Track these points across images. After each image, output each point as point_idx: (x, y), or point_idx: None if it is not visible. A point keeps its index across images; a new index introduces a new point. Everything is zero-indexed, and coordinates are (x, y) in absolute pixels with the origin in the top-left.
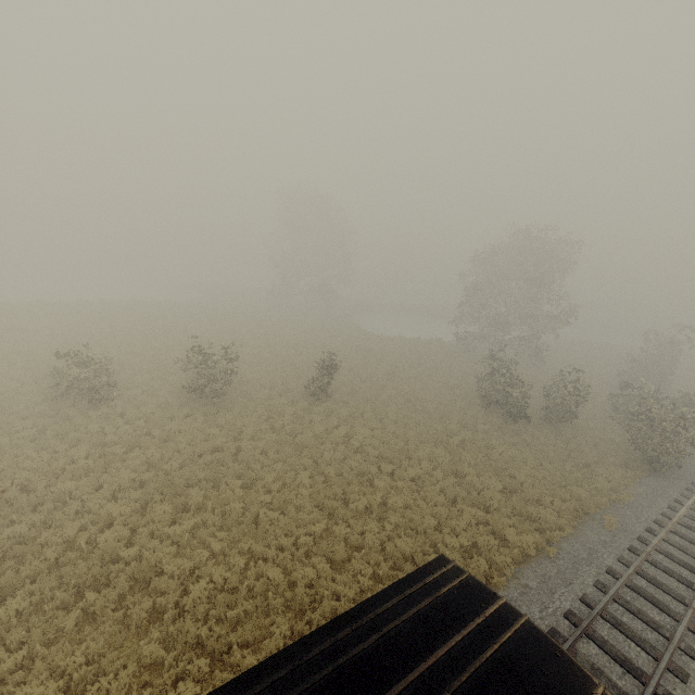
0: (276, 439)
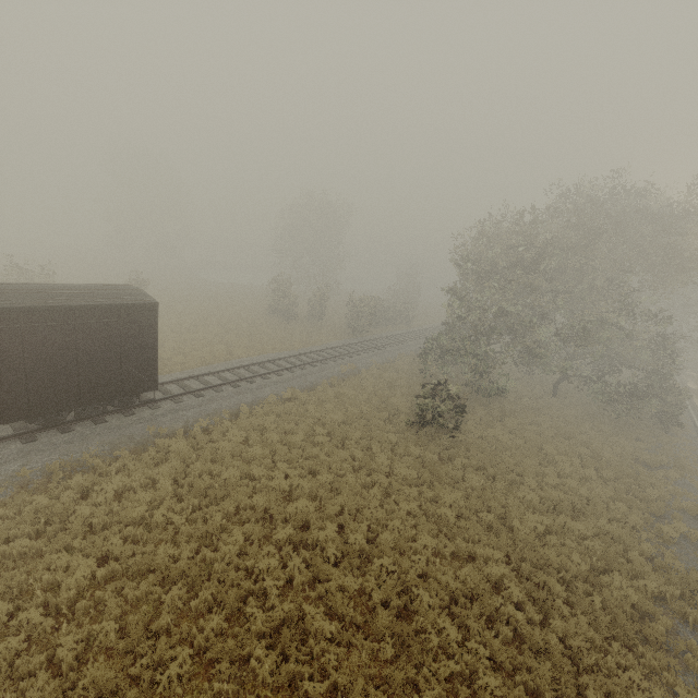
0: None
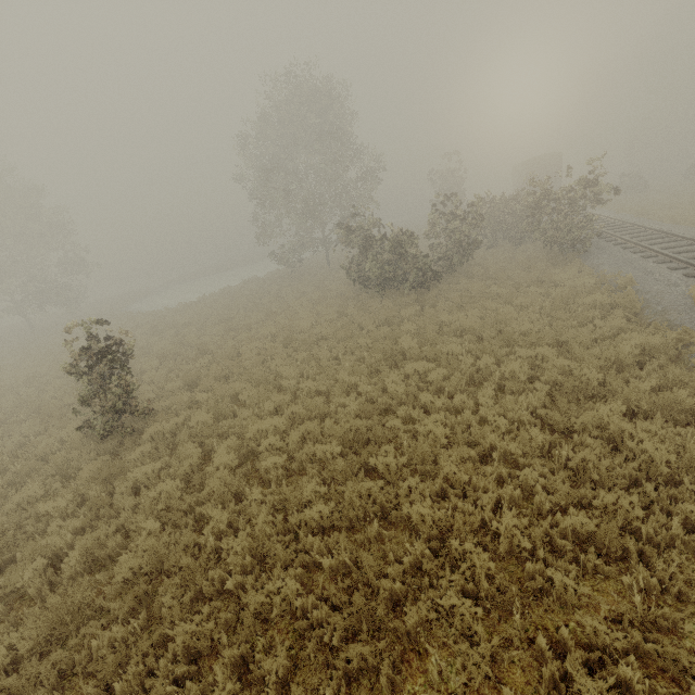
0: (34, 641)
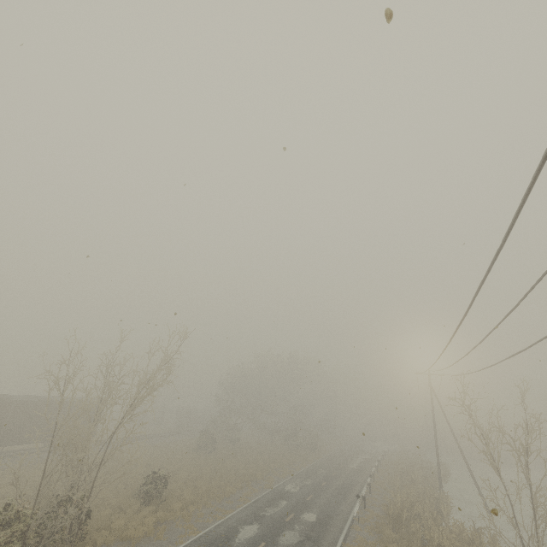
0: None
